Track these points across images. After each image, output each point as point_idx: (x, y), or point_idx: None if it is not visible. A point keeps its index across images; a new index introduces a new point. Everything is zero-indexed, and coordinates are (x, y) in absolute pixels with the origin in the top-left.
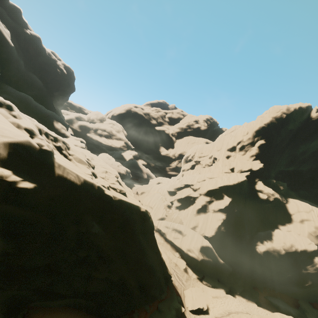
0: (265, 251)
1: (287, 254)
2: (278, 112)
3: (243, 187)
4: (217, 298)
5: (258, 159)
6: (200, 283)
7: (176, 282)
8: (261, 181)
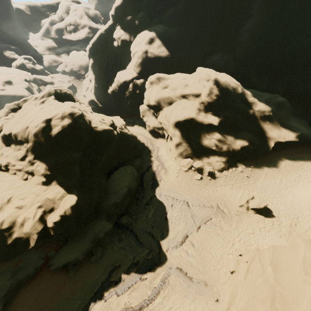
0: (112, 91)
1: (120, 88)
2: None
3: (101, 42)
4: None
5: None
6: None
7: None
8: (121, 24)
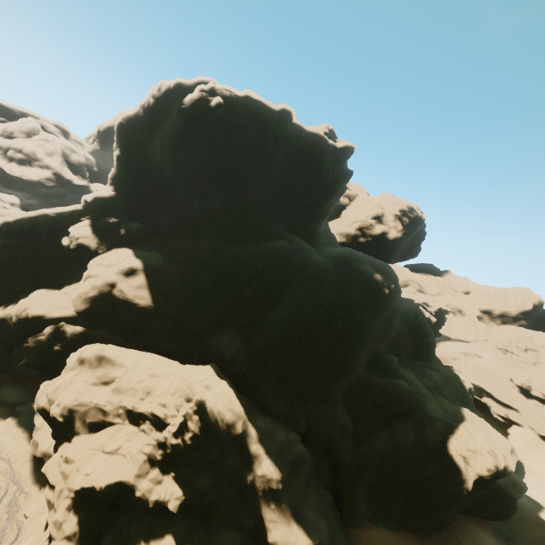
0: (0, 319)
1: (23, 322)
2: (148, 95)
3: (37, 226)
4: None
5: (113, 185)
6: None
7: None
8: (94, 220)
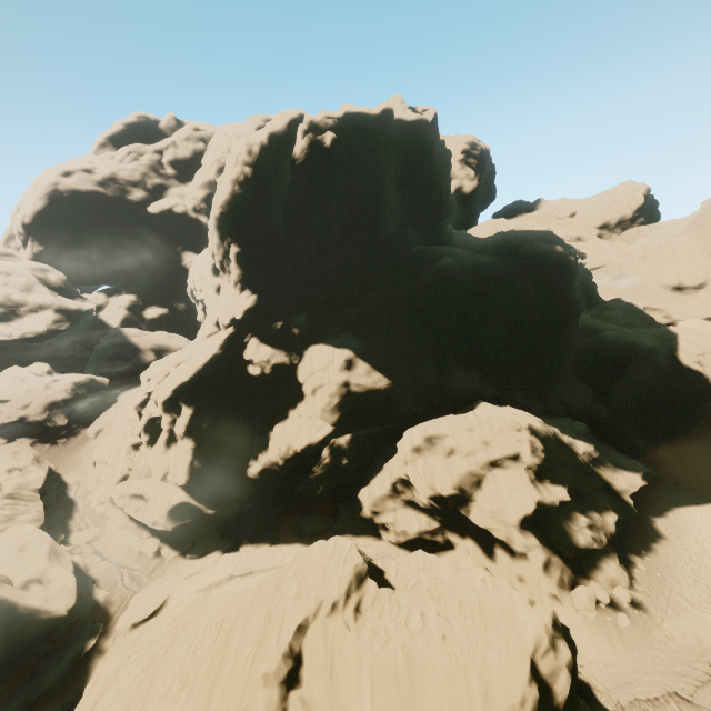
0: (261, 471)
1: (290, 461)
2: (236, 165)
3: (214, 371)
4: (197, 574)
5: (246, 288)
6: (181, 562)
7: (119, 593)
8: (257, 335)
